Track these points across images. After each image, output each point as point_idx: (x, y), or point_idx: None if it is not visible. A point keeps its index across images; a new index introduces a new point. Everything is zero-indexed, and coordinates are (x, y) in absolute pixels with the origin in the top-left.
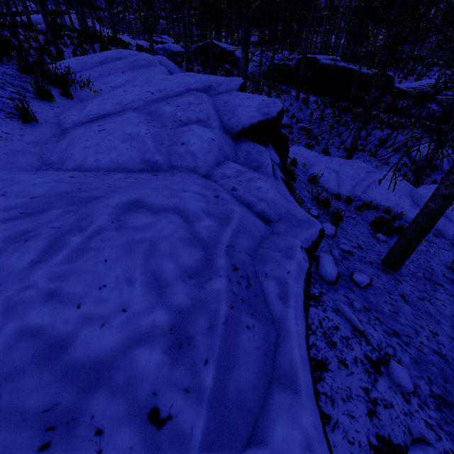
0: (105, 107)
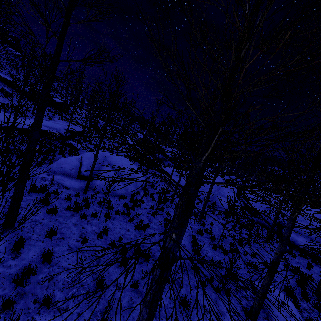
0: None
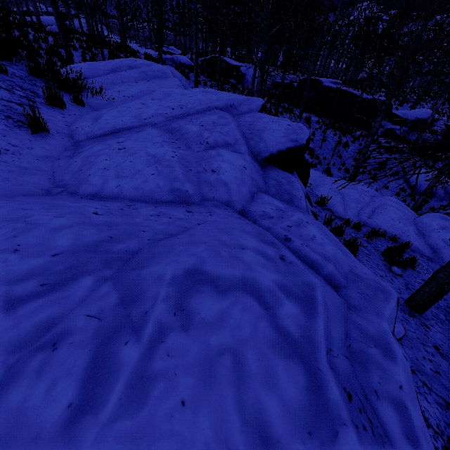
0: (122, 120)
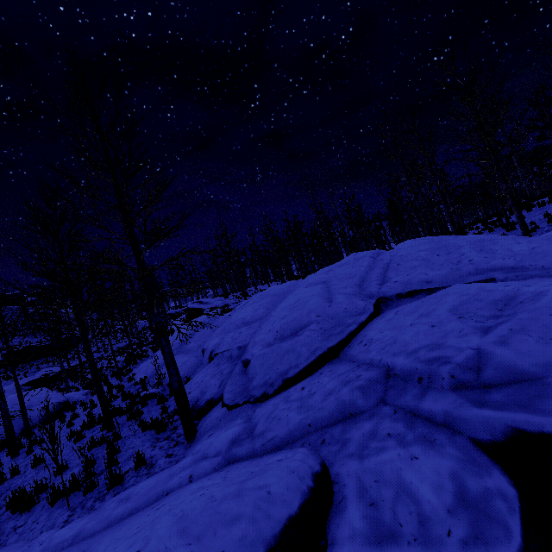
0: None
